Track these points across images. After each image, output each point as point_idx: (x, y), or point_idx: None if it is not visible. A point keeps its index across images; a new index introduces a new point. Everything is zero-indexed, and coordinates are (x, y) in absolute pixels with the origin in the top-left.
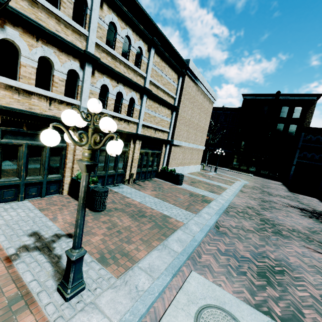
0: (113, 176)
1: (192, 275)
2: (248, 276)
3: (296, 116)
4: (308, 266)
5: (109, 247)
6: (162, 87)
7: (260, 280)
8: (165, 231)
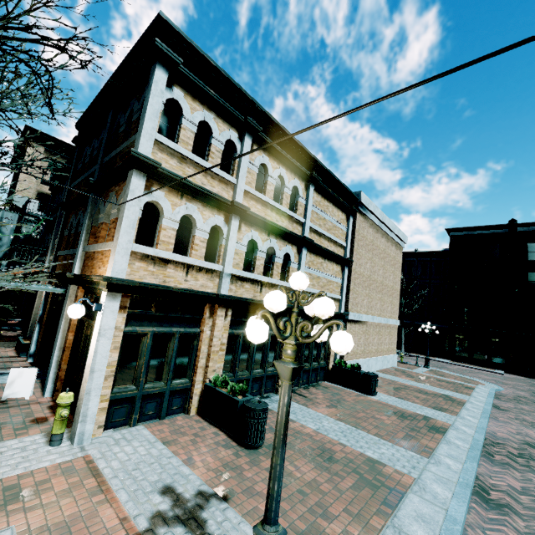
0: (260, 380)
1: None
2: None
3: None
4: None
5: (295, 526)
6: (327, 233)
7: None
8: (384, 494)
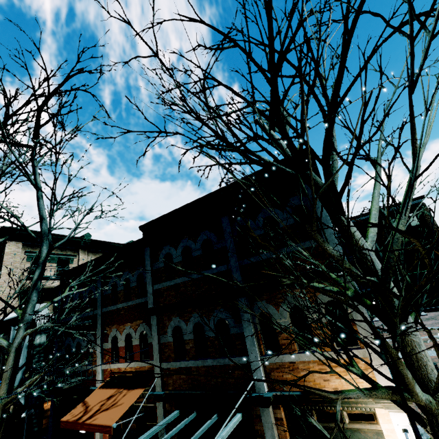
0: None
1: None
2: None
3: (415, 223)
4: None
5: None
6: None
7: None
8: None
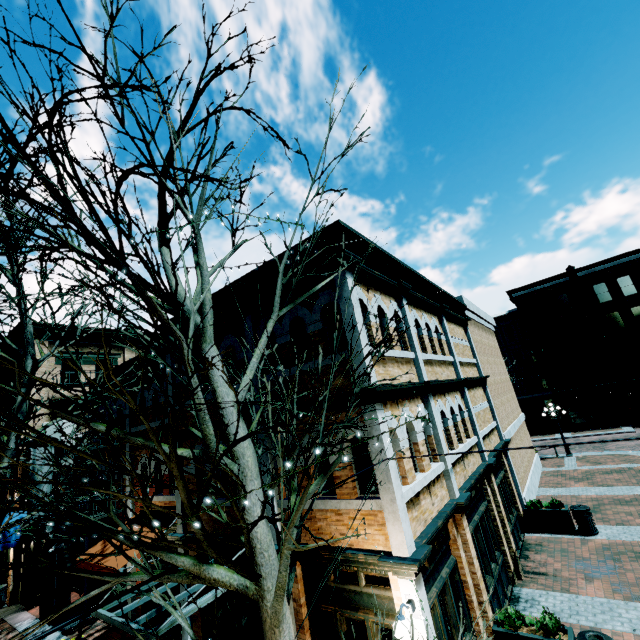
0: (498, 578)
1: None
2: None
3: (630, 291)
4: None
5: None
6: (465, 359)
7: None
8: None
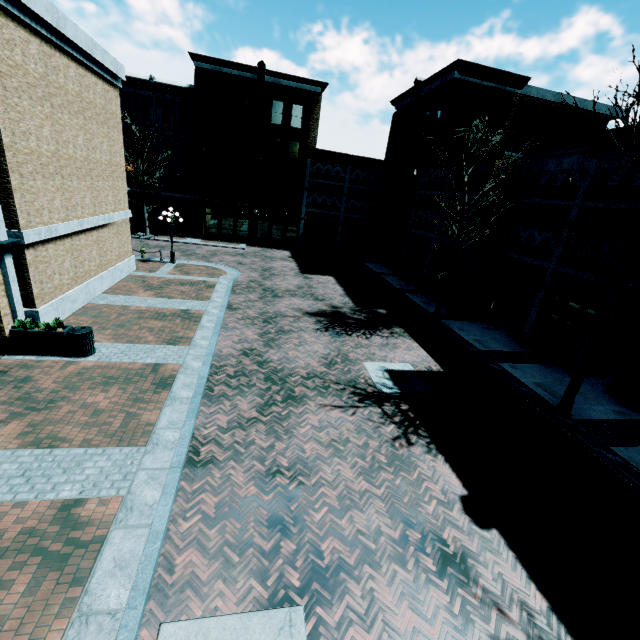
0: None
1: (163, 637)
2: (256, 544)
3: (297, 124)
4: (325, 448)
5: None
6: None
7: (272, 537)
8: (76, 562)
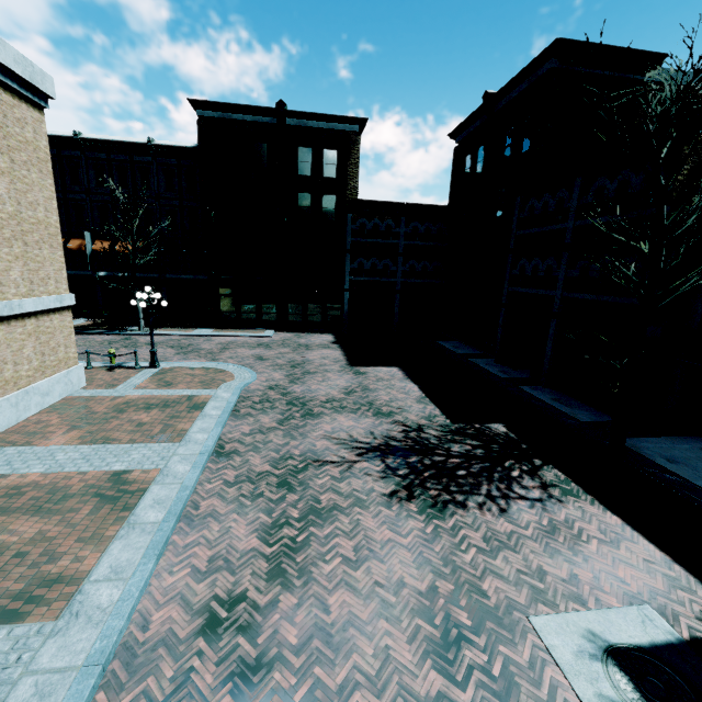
0: None
1: None
2: None
3: (331, 173)
4: None
5: None
6: None
7: None
8: None
